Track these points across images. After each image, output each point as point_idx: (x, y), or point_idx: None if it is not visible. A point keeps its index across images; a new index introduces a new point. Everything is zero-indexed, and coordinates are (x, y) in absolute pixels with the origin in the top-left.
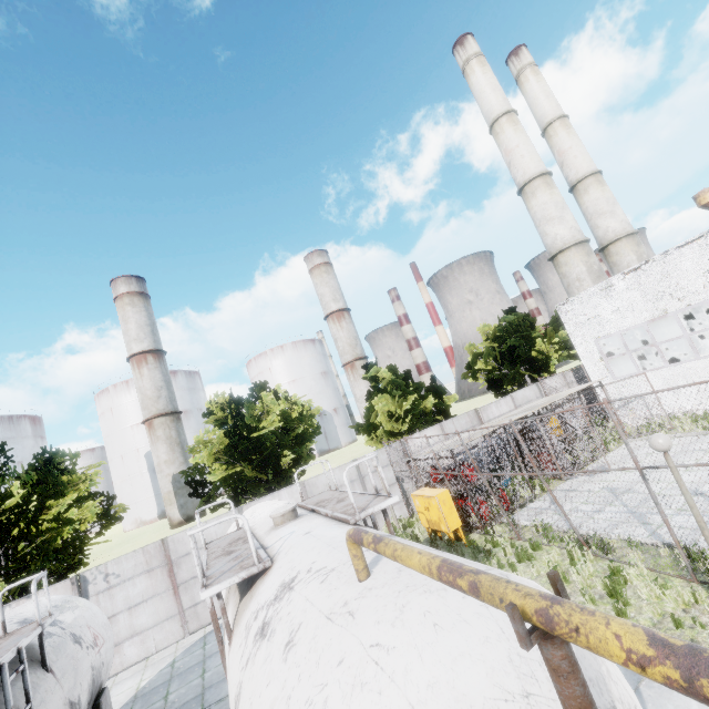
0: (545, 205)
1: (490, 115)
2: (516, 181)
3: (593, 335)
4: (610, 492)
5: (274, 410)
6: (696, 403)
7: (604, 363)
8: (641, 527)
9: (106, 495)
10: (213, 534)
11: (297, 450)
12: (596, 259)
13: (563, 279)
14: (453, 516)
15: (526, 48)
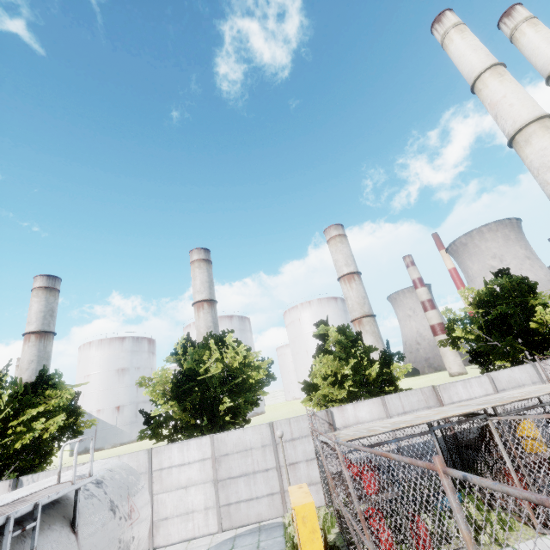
0: (544, 151)
1: (470, 75)
2: (505, 132)
3: None
4: None
5: (213, 358)
6: None
7: None
8: None
9: (76, 411)
10: None
11: (235, 398)
12: None
13: None
14: (314, 546)
15: (521, 5)
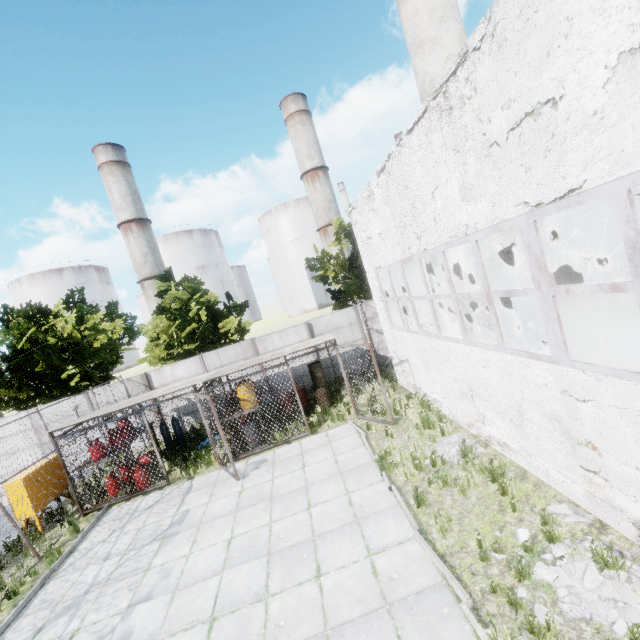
0: (416, 16)
1: None
2: None
3: (372, 263)
4: (169, 526)
5: (29, 333)
6: (440, 395)
7: (383, 305)
8: (26, 636)
9: None
10: None
11: (79, 365)
12: None
13: None
14: (25, 506)
15: None
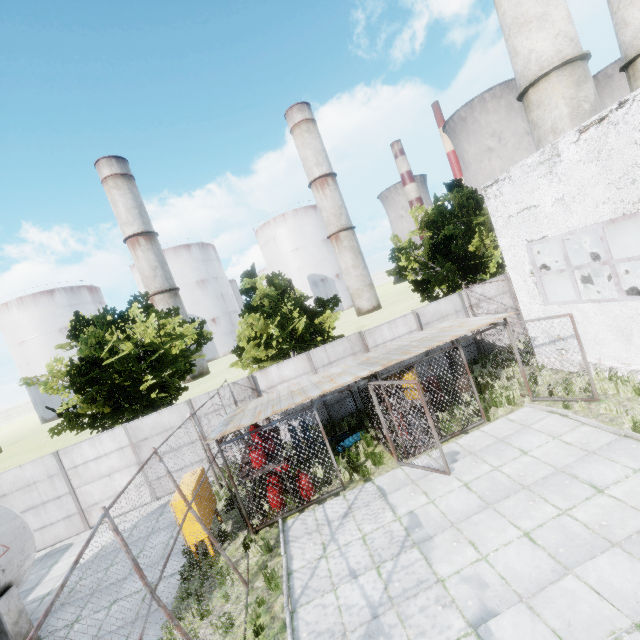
0: None
1: None
2: None
3: (525, 236)
4: (406, 531)
5: (112, 340)
6: None
7: (535, 280)
8: None
9: None
10: (29, 477)
11: (159, 374)
12: (592, 91)
13: (533, 131)
14: (195, 527)
15: None
